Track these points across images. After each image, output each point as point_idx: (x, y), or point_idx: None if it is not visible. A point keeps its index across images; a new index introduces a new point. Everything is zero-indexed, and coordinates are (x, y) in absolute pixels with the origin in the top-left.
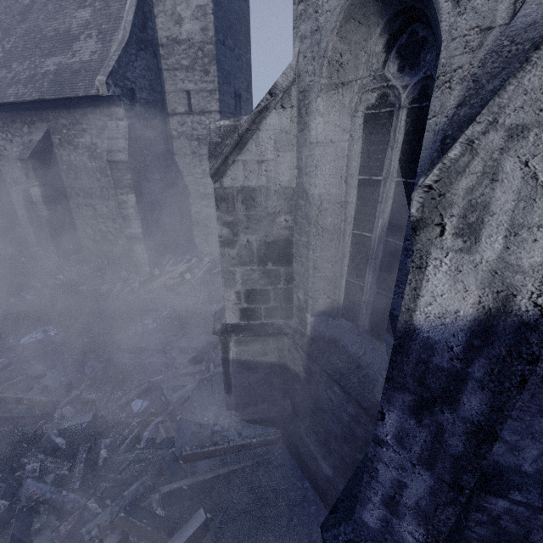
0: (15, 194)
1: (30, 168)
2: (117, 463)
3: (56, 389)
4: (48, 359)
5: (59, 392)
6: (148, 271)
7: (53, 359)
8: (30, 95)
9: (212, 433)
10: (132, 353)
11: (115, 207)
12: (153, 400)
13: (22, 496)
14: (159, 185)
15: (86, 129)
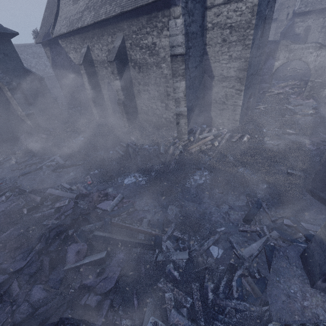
0: (103, 85)
1: (114, 67)
2: (220, 305)
3: (157, 225)
4: (143, 198)
5: (159, 228)
6: (186, 138)
7: (145, 198)
8: (114, 11)
9: (302, 308)
10: (194, 202)
11: (164, 91)
12: (225, 249)
13: (173, 325)
14: (194, 72)
15: (149, 32)
